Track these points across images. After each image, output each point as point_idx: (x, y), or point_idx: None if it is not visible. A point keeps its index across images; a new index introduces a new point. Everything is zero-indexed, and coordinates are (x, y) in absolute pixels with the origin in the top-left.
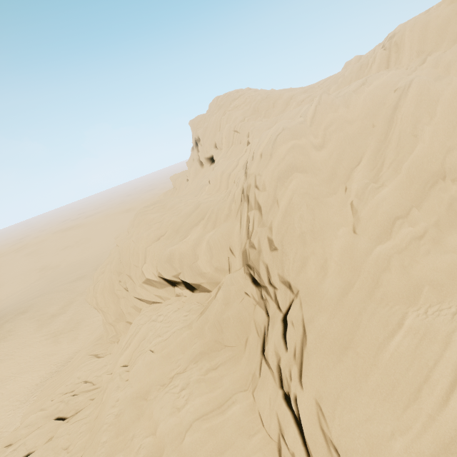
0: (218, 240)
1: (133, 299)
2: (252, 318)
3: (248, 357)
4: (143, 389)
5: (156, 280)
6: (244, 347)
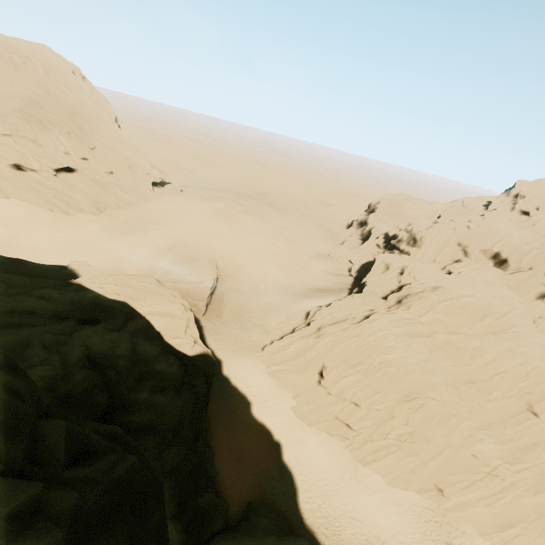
0: (543, 254)
1: (461, 251)
2: (536, 288)
3: (526, 298)
4: (488, 282)
5: (493, 251)
6: (523, 295)
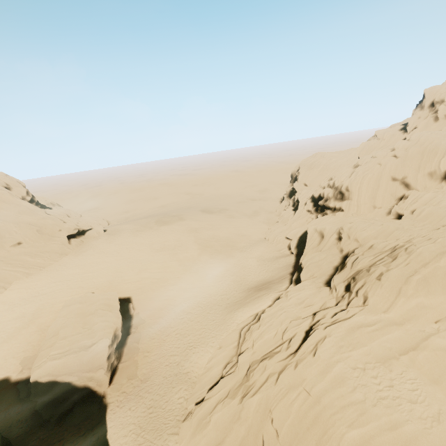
0: None
1: (400, 186)
2: None
3: None
4: None
5: (441, 171)
6: None
